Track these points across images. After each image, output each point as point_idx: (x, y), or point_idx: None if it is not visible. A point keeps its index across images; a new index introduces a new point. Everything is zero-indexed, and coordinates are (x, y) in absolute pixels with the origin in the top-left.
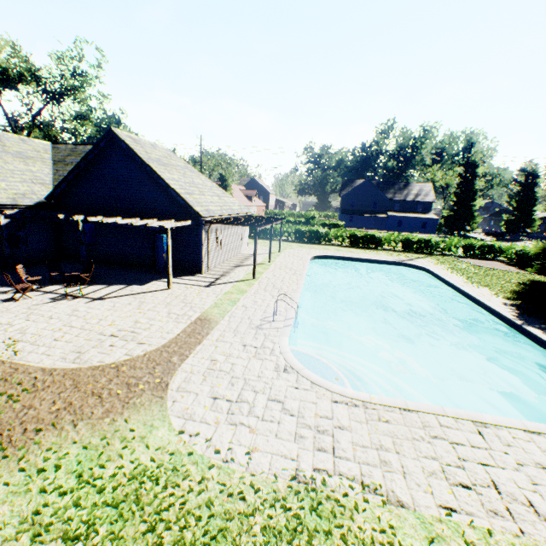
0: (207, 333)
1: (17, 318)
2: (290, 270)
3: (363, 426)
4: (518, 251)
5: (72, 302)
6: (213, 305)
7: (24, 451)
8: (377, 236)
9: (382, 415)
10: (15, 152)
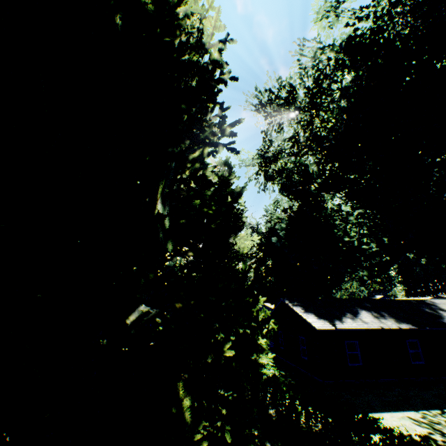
0: None
1: None
2: None
3: None
4: None
5: None
6: None
7: None
8: None
9: None
10: None
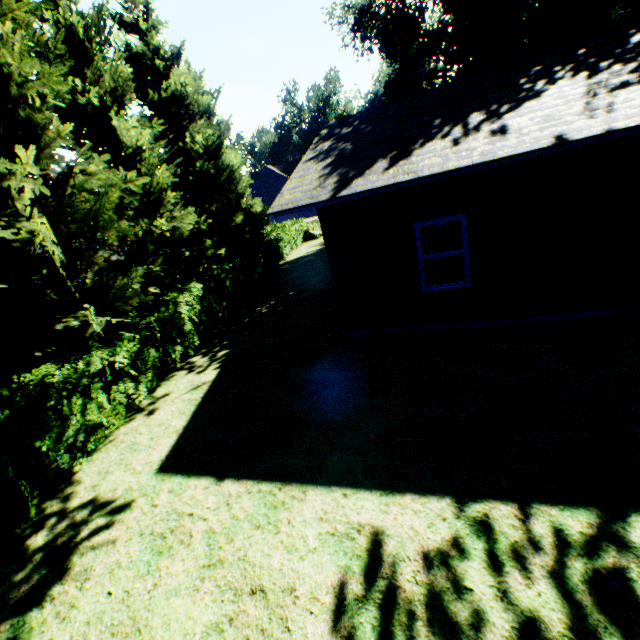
0: None
1: None
2: None
3: None
4: None
5: None
6: None
7: None
8: None
9: None
10: None
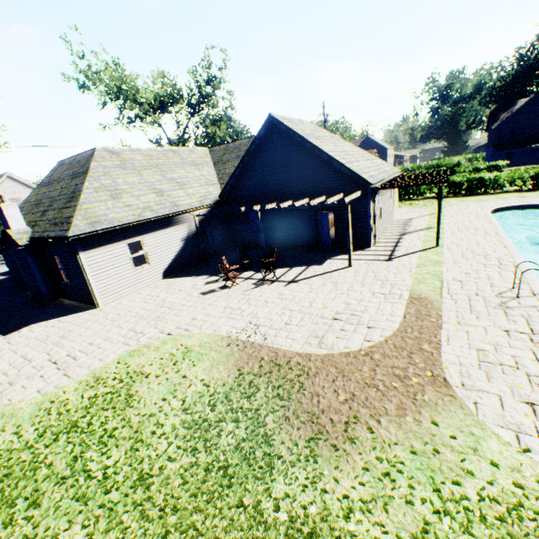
0: (437, 314)
1: (241, 304)
2: (475, 230)
3: None
4: None
5: (272, 286)
6: (415, 281)
7: (350, 446)
8: None
9: None
10: (189, 162)
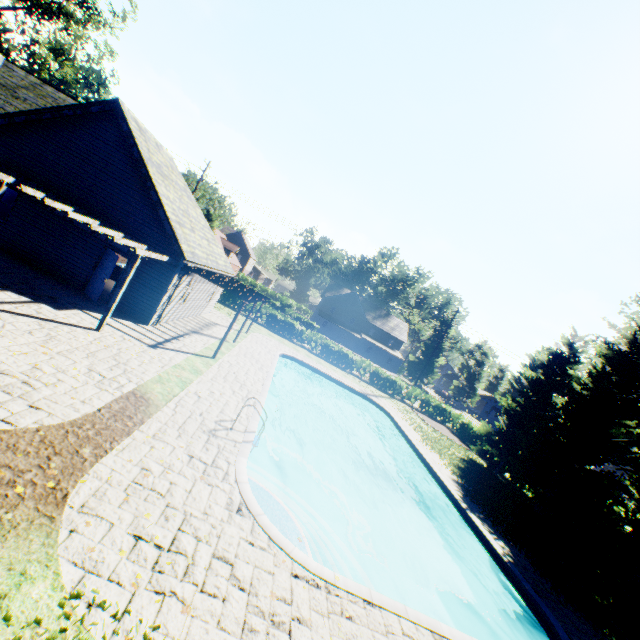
0: (143, 420)
1: None
2: (257, 361)
3: (325, 622)
4: (464, 423)
5: None
6: (157, 379)
7: None
8: (350, 357)
9: (346, 608)
10: None
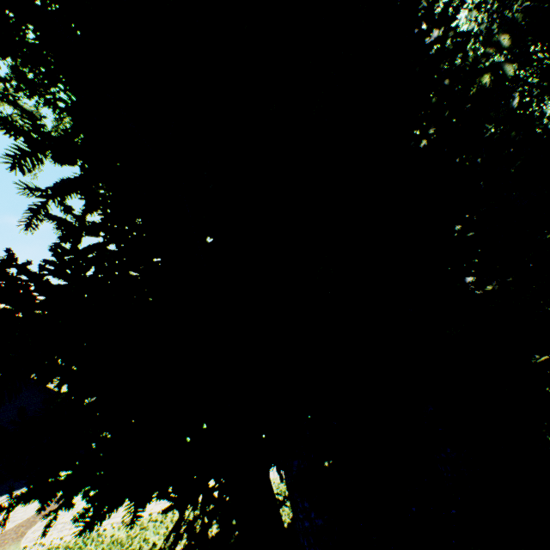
0: None
1: None
2: None
3: None
4: None
5: None
6: None
7: None
8: None
9: None
10: None
